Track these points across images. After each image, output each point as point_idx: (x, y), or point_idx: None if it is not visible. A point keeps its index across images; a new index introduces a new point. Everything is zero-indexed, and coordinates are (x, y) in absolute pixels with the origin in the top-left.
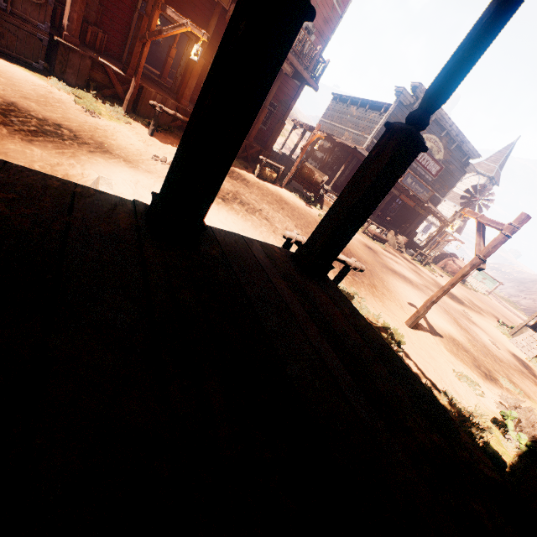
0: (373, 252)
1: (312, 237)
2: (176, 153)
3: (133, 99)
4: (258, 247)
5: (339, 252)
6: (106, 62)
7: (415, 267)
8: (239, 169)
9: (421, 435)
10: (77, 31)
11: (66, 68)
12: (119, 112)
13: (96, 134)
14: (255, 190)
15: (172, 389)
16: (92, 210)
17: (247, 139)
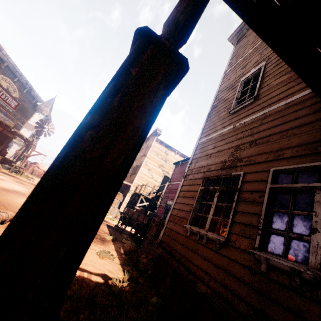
0: None
1: None
2: None
3: None
4: None
5: None
6: None
7: (16, 178)
8: None
9: None
10: None
11: None
12: None
13: None
14: None
15: None
16: None
17: None
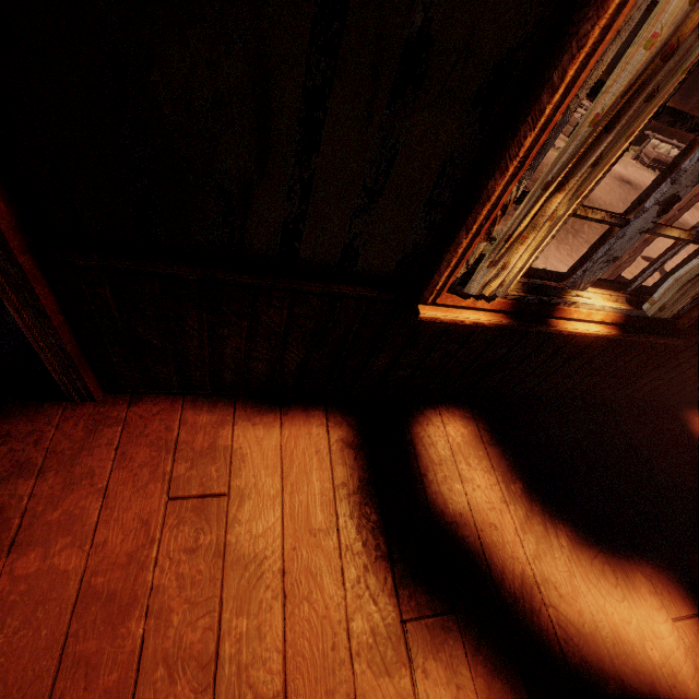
0: (631, 188)
1: None
2: None
3: None
4: None
5: None
6: None
7: None
8: None
9: None
10: None
11: None
12: None
13: None
14: None
15: None
16: None
17: None
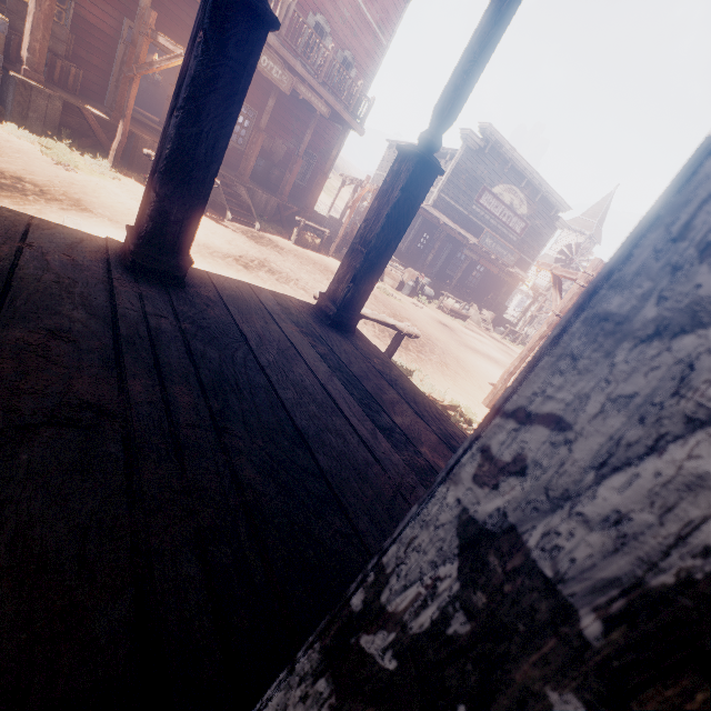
0: (450, 329)
1: (333, 283)
2: (149, 176)
3: (122, 149)
4: (268, 295)
5: (366, 298)
6: (84, 104)
7: (506, 347)
8: (270, 234)
9: (437, 459)
10: (41, 65)
11: (28, 111)
12: (104, 165)
13: (70, 190)
14: (291, 258)
15: (132, 383)
16: (52, 240)
17: (279, 198)
